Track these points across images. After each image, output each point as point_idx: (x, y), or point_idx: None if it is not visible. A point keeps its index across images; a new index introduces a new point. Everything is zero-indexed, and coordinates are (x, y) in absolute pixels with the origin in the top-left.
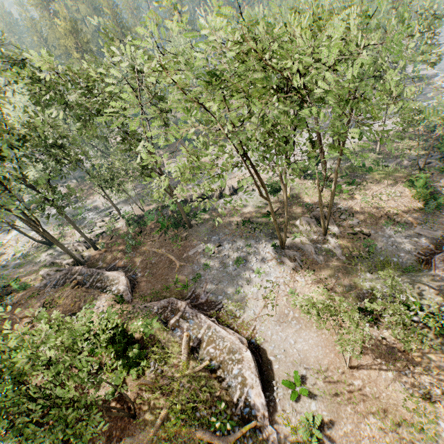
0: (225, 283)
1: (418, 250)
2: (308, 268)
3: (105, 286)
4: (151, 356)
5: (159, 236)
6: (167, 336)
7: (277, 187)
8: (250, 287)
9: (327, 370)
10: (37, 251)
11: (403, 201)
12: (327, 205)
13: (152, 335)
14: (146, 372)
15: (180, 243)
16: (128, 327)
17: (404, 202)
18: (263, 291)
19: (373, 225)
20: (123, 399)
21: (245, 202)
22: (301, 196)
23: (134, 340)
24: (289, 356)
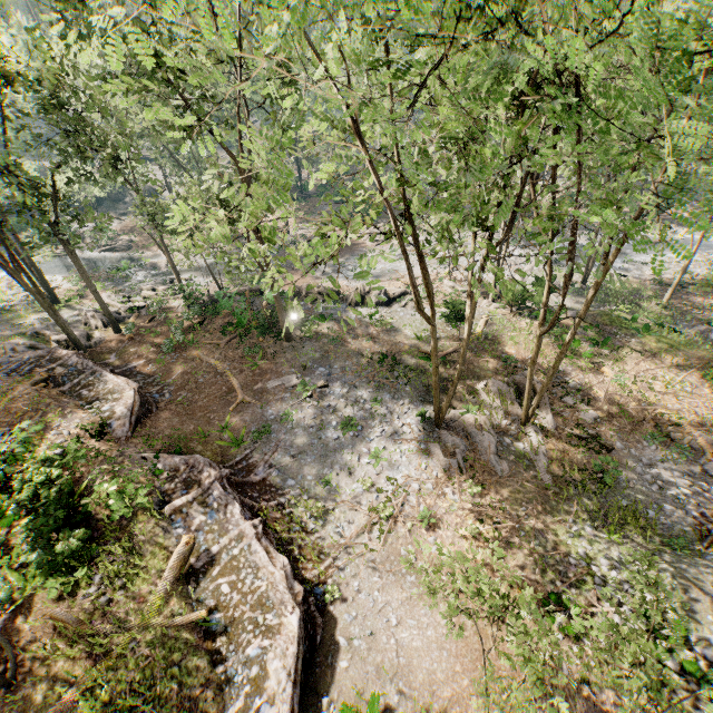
0: (310, 458)
1: (703, 509)
2: (473, 477)
3: (94, 398)
4: (101, 564)
5: (229, 339)
6: (154, 529)
7: (463, 312)
8: (353, 480)
9: (443, 712)
10: (28, 308)
11: (694, 404)
12: (546, 369)
13: (126, 518)
14: (80, 593)
15: (258, 362)
16: (92, 489)
17: (696, 407)
18: (374, 496)
19: (623, 433)
20: (10, 634)
21: (398, 324)
22: (501, 341)
23: (91, 519)
24: (377, 649)
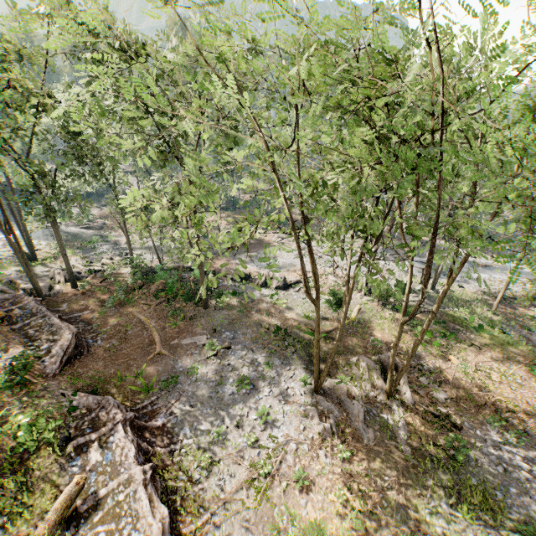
0: (206, 409)
1: None
2: (344, 442)
3: (38, 337)
4: None
5: (159, 301)
6: (51, 465)
7: (342, 300)
8: (240, 434)
9: None
10: (12, 262)
11: (525, 394)
12: (405, 352)
13: (29, 451)
14: None
15: (178, 322)
16: (8, 419)
17: (527, 397)
18: (256, 452)
19: (469, 414)
20: None
21: (291, 304)
22: (370, 326)
23: None
24: None
